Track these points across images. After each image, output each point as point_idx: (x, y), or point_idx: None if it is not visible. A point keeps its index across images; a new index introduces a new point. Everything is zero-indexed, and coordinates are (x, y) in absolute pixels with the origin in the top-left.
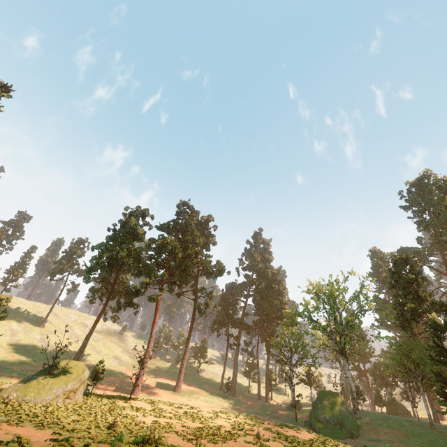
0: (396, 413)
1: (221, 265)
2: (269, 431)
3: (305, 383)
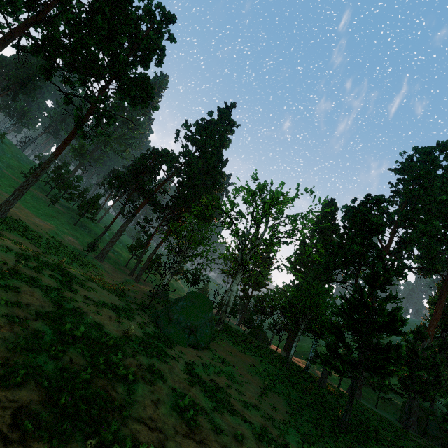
0: (256, 337)
1: (150, 88)
2: (53, 303)
3: (188, 281)
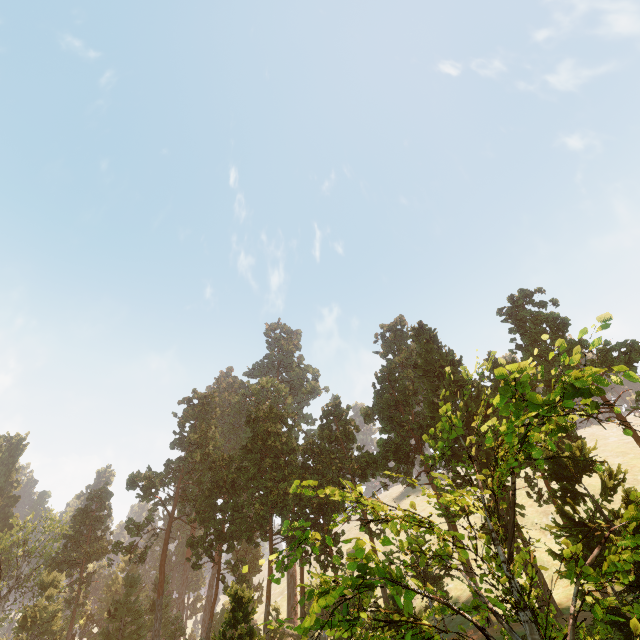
0: None
1: None
2: None
3: None
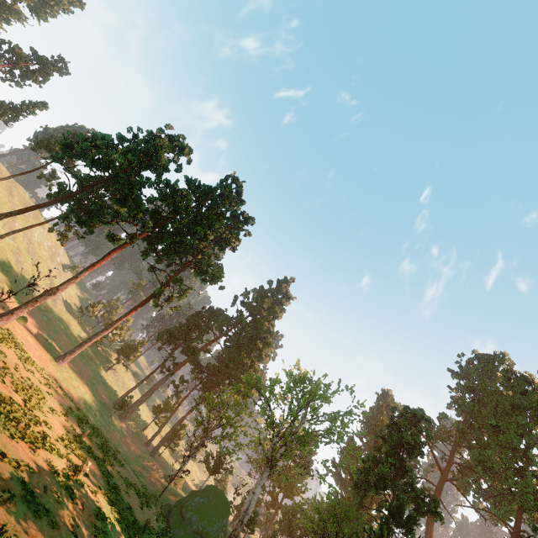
0: None
1: (222, 273)
2: (105, 477)
3: (208, 466)
